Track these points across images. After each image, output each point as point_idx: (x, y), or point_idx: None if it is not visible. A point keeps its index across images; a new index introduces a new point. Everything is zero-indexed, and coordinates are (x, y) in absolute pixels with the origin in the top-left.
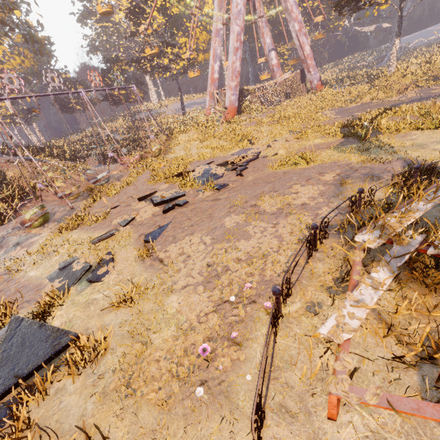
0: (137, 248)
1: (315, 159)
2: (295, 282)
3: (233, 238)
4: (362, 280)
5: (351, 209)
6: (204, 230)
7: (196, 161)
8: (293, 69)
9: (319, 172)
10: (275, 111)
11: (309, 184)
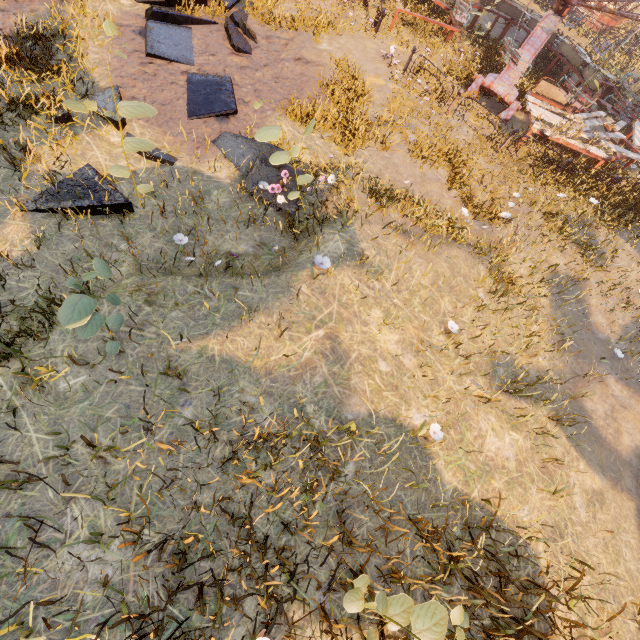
0: None
1: None
2: None
3: None
4: None
5: None
6: None
7: None
8: None
9: None
10: None
11: None
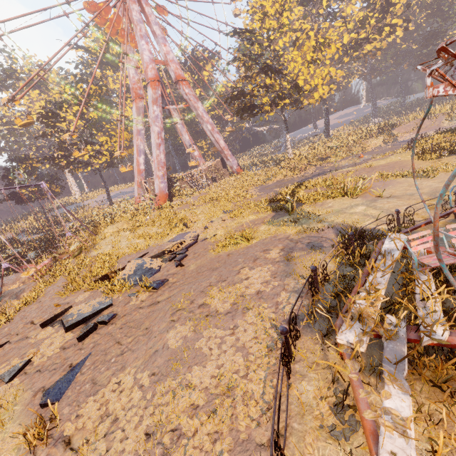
0: (25, 424)
1: (254, 236)
2: (284, 433)
3: (182, 366)
4: (380, 421)
5: (311, 291)
6: (140, 359)
7: (126, 256)
8: (213, 158)
9: (263, 249)
10: (205, 193)
11: (258, 265)
